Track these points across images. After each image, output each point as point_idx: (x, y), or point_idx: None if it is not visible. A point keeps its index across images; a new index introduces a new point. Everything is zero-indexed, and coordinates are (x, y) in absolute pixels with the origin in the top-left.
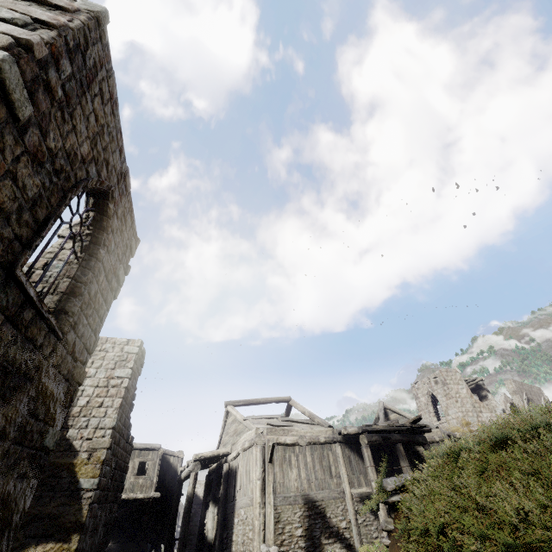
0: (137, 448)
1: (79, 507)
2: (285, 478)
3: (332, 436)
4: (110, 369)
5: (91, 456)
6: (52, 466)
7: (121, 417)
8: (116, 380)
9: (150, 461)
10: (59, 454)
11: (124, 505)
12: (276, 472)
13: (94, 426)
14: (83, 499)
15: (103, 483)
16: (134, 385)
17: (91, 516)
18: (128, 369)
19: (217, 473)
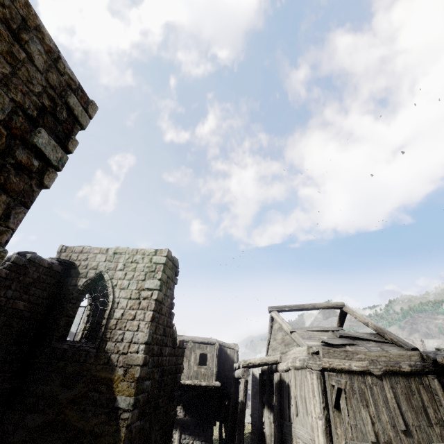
0: (196, 341)
1: (117, 429)
2: (357, 418)
3: (421, 364)
4: (141, 281)
5: (127, 373)
6: (93, 379)
7: (156, 330)
8: (147, 292)
9: (208, 354)
10: (99, 368)
11: (194, 387)
12: (342, 408)
13: (128, 340)
14: (120, 420)
15: (143, 399)
16: (170, 294)
17: (133, 436)
18: (157, 280)
19: (269, 377)
